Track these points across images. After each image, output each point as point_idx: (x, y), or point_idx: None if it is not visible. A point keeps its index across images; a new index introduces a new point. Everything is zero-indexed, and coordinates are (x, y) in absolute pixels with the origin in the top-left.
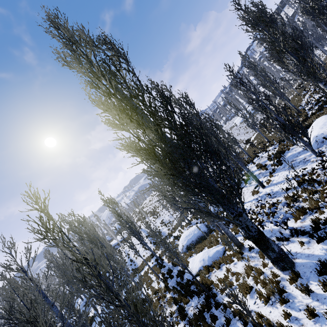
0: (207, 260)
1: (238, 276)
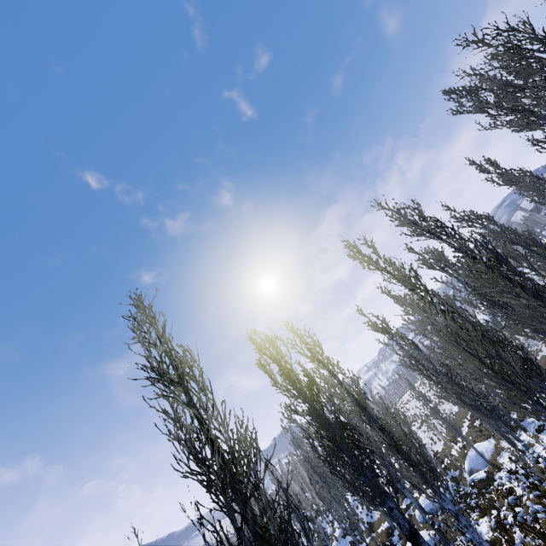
0: None
1: None
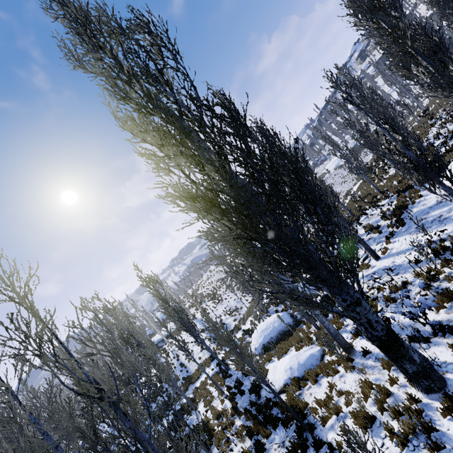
0: (296, 369)
1: (349, 397)
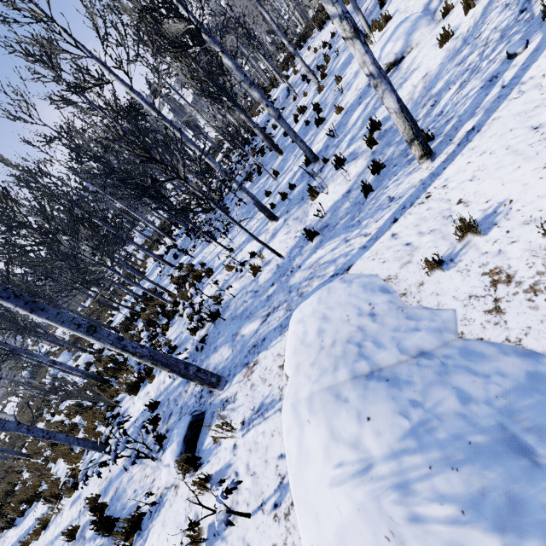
0: None
1: None
